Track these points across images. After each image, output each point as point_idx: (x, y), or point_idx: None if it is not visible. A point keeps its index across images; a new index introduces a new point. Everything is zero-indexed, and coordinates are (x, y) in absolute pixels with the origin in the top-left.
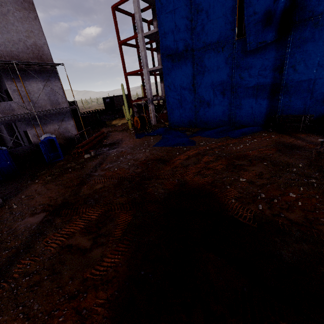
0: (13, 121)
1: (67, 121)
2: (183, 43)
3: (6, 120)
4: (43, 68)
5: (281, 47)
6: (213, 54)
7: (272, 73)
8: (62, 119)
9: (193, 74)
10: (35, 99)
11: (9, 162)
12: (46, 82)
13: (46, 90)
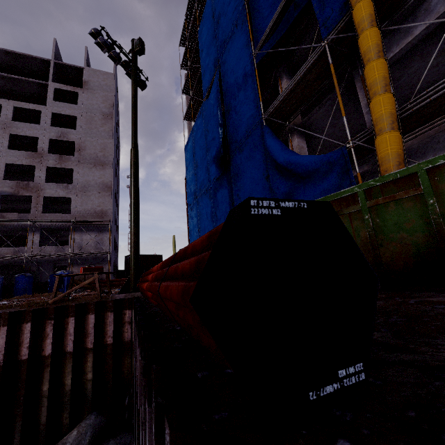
0: (60, 260)
1: (104, 265)
2: (193, 193)
3: (56, 258)
4: (101, 224)
5: (229, 178)
6: (204, 198)
7: (229, 206)
8: (100, 262)
9: (198, 219)
10: (84, 246)
11: (25, 285)
12: (99, 234)
13: (96, 239)
